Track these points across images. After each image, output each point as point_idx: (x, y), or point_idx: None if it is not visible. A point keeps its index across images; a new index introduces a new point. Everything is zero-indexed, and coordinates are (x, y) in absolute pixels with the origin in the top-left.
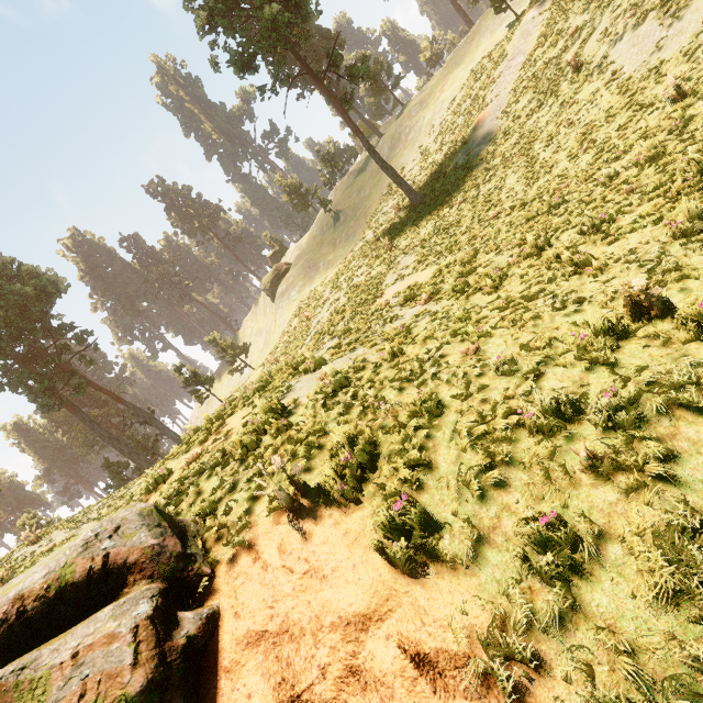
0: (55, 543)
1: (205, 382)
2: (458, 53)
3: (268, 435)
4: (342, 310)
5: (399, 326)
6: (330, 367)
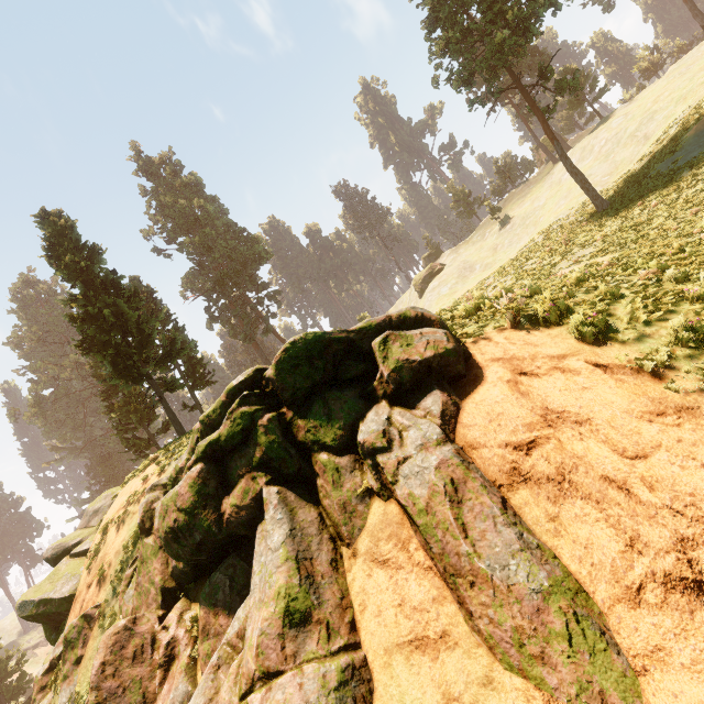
0: None
1: None
2: (685, 62)
3: (480, 312)
4: (510, 286)
5: None
6: (528, 282)
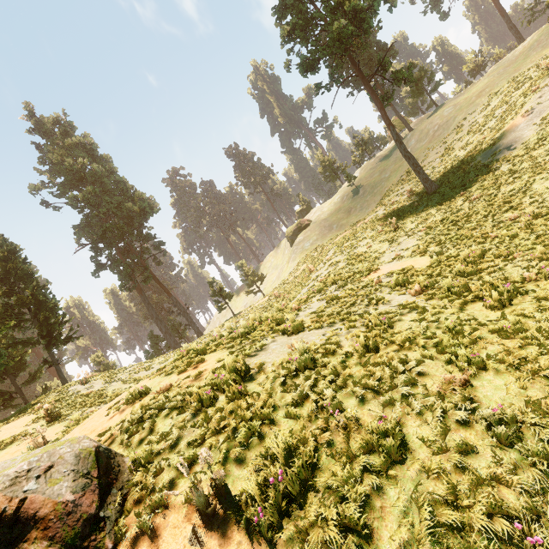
0: (92, 390)
1: (226, 297)
2: (503, 64)
3: (225, 395)
4: (338, 273)
5: (382, 314)
6: (300, 344)
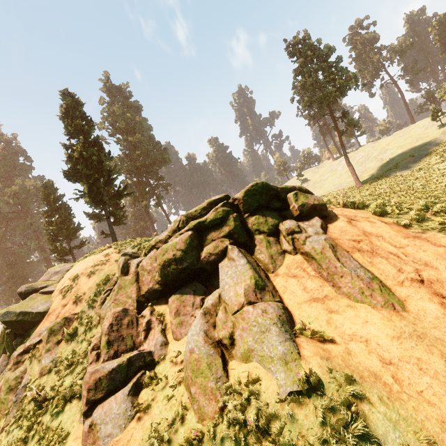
0: None
1: None
2: (402, 132)
3: None
4: None
5: None
6: None
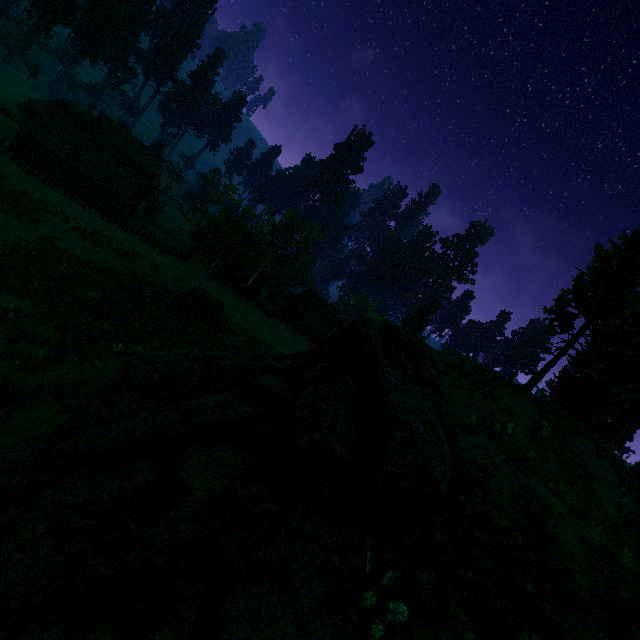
0: (587, 465)
1: None
2: None
3: None
4: None
5: None
6: None
